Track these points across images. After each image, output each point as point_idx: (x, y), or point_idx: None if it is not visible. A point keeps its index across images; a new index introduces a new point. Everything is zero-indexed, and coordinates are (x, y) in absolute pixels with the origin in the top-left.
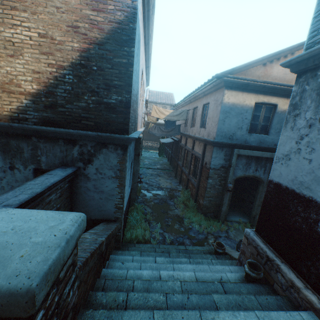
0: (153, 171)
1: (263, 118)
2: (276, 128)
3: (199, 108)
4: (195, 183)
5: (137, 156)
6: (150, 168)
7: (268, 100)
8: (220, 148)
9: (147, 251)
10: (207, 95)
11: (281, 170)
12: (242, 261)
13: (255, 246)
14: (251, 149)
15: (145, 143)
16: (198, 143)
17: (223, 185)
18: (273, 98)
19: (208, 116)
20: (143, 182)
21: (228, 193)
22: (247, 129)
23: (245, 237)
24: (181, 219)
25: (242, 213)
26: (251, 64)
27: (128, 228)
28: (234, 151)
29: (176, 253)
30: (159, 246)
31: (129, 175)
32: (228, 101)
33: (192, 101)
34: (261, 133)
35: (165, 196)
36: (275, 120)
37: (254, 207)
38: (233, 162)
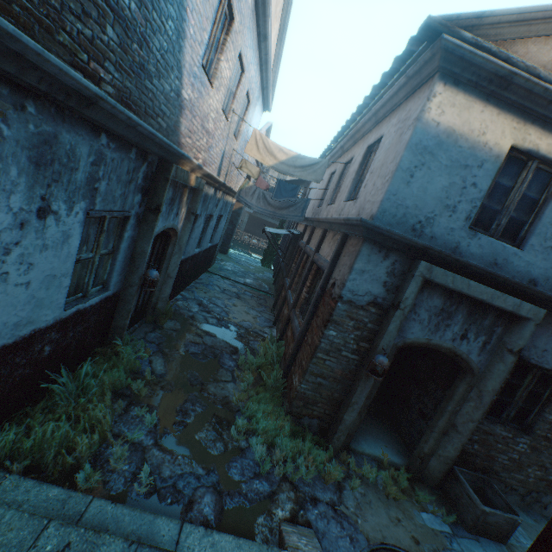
0: (230, 286)
1: (521, 200)
2: (549, 237)
3: (355, 158)
4: (297, 330)
5: (153, 213)
6: (230, 279)
7: (551, 148)
8: (381, 249)
9: None
10: (384, 119)
11: None
12: None
13: None
14: (464, 276)
15: (247, 237)
16: (332, 237)
17: (365, 353)
18: None
19: (372, 166)
20: (194, 300)
21: (371, 378)
22: (470, 216)
23: None
24: (229, 413)
25: (395, 436)
26: (534, 21)
27: (36, 410)
28: (419, 266)
29: None
30: (88, 504)
31: (59, 238)
32: (439, 119)
33: (346, 149)
34: (503, 240)
35: (223, 343)
36: None
37: (430, 432)
38: (407, 296)
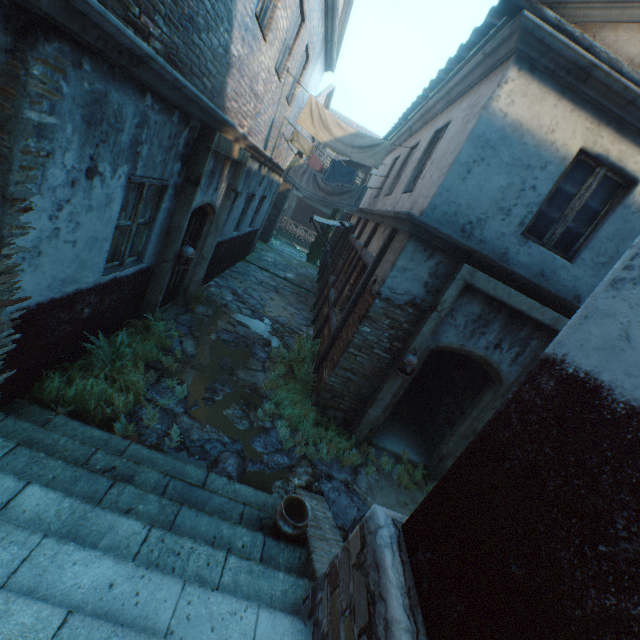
0: (269, 278)
1: (581, 209)
2: (603, 252)
3: (421, 144)
4: (333, 327)
5: (192, 185)
6: (269, 272)
7: (622, 155)
8: (426, 248)
9: (41, 451)
10: (456, 101)
11: (636, 322)
12: (318, 604)
13: (372, 591)
14: (508, 285)
15: (293, 226)
16: (382, 232)
17: (397, 353)
18: (638, 154)
19: (434, 156)
20: (228, 289)
21: (399, 377)
22: (524, 222)
23: (361, 535)
24: (257, 398)
25: (419, 440)
26: (629, 4)
27: (76, 367)
28: (462, 269)
29: (139, 491)
30: (127, 446)
31: (103, 201)
32: (507, 109)
33: (415, 131)
34: (555, 252)
35: (257, 335)
36: (612, 226)
37: (451, 435)
38: (445, 299)
